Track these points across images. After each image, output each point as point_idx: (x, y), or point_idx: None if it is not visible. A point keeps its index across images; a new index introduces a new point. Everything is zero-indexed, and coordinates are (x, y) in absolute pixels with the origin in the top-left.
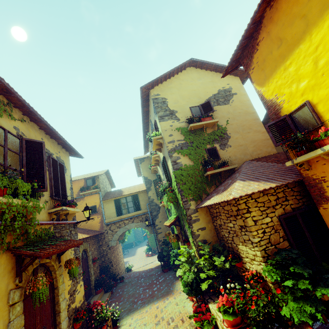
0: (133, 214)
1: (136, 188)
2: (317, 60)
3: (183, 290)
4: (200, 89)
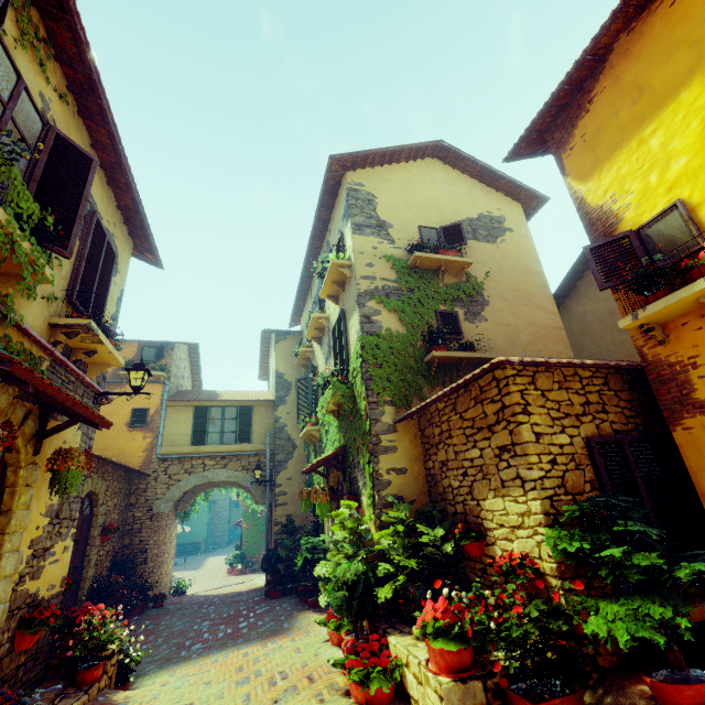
0: (232, 448)
1: (252, 395)
2: None
3: (319, 621)
4: (445, 201)
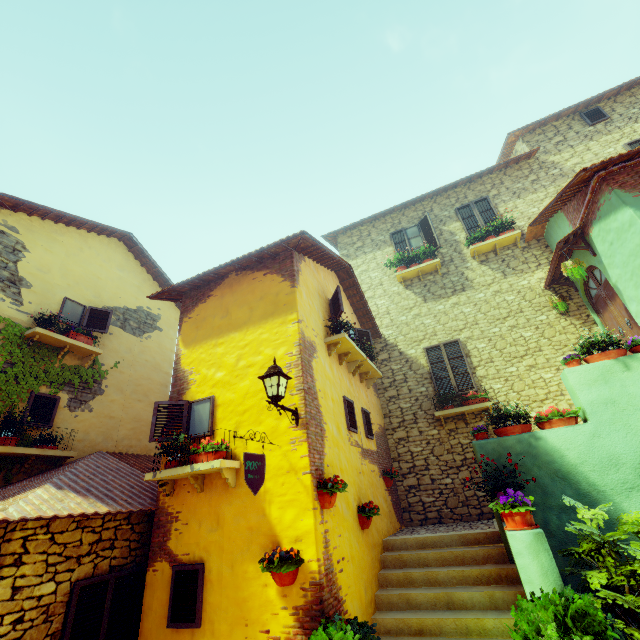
0: None
1: None
2: (241, 358)
3: None
4: (110, 284)
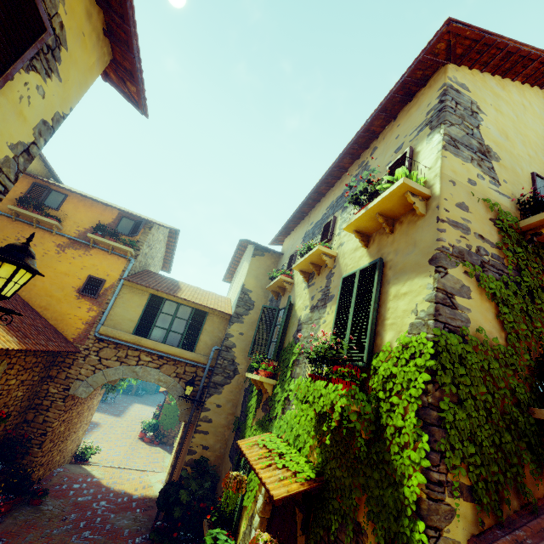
0: (172, 350)
1: (211, 300)
2: None
3: None
4: None
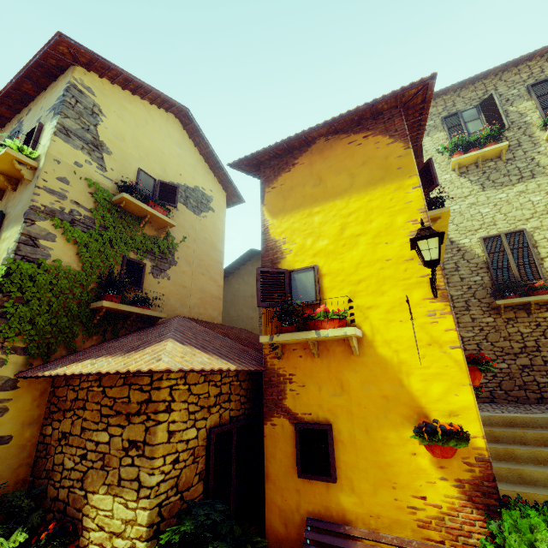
0: None
1: None
2: (346, 227)
3: None
4: (172, 160)
